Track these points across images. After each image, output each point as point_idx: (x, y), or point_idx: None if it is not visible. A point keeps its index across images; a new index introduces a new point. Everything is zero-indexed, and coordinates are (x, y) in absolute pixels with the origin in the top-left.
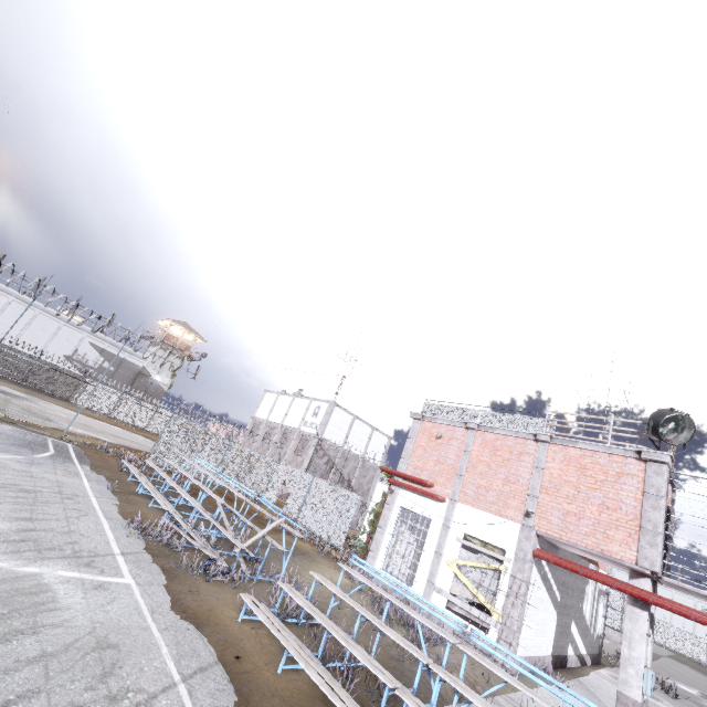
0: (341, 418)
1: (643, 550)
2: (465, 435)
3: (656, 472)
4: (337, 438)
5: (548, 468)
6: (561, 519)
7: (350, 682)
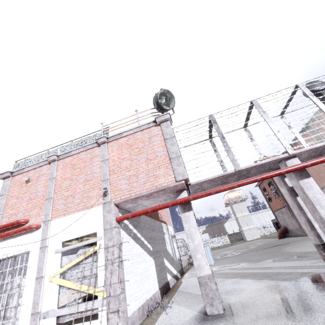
0: None
1: (176, 170)
2: (50, 168)
3: (166, 126)
4: None
5: (111, 158)
6: (127, 183)
7: None
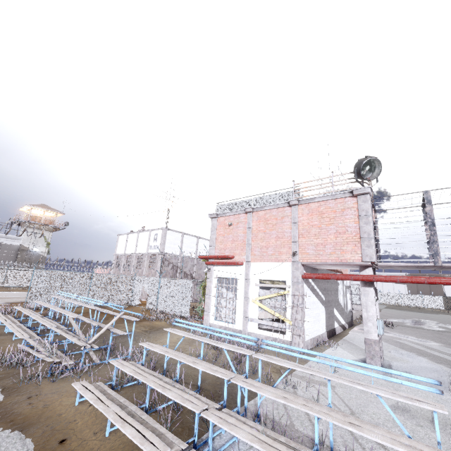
0: (174, 236)
1: (364, 251)
2: (246, 218)
3: (364, 201)
4: (175, 250)
5: (300, 221)
6: (314, 250)
7: (180, 412)
